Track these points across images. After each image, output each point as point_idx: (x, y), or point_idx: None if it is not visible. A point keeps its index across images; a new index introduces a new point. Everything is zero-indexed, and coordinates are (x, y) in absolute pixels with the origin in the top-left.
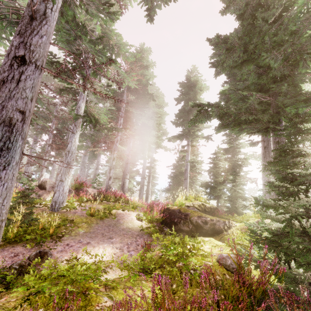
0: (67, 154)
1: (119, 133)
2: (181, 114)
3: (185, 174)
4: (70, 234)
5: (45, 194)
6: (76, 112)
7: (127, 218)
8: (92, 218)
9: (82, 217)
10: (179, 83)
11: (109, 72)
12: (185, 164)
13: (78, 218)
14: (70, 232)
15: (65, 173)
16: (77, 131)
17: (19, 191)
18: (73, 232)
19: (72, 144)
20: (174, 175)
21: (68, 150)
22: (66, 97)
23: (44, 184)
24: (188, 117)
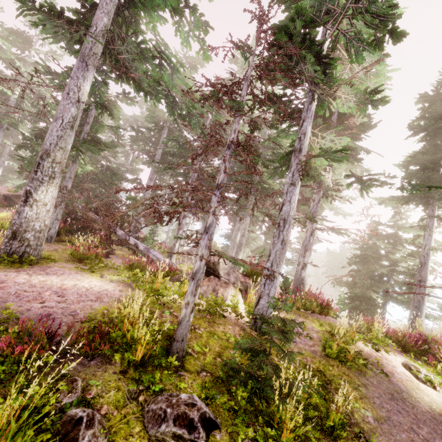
0: (282, 226)
1: (322, 185)
2: (428, 157)
3: (422, 271)
4: (358, 425)
5: (221, 287)
6: (298, 144)
7: (397, 374)
8: (338, 364)
9: (319, 359)
10: (423, 96)
11: (341, 66)
12: (423, 253)
13: (317, 363)
14: (350, 416)
15: (279, 262)
16: (298, 182)
17: (281, 321)
18: (354, 415)
19: (290, 206)
20: (362, 260)
21: (284, 218)
22: (273, 113)
23: (215, 267)
24: (436, 164)
